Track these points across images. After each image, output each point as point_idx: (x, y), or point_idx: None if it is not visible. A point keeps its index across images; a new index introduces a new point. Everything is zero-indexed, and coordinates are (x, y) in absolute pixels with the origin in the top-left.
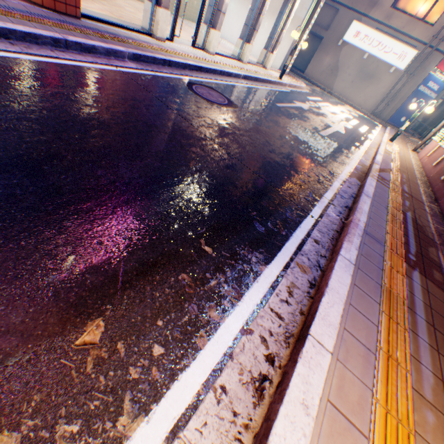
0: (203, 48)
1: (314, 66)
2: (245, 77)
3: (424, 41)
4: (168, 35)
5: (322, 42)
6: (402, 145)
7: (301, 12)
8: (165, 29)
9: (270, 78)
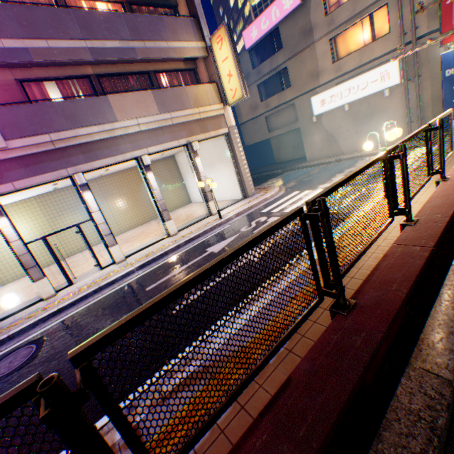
0: (115, 261)
1: (309, 149)
2: (143, 264)
3: (394, 47)
4: (91, 269)
5: (300, 131)
6: (438, 175)
7: (225, 152)
8: (49, 289)
9: (199, 230)
